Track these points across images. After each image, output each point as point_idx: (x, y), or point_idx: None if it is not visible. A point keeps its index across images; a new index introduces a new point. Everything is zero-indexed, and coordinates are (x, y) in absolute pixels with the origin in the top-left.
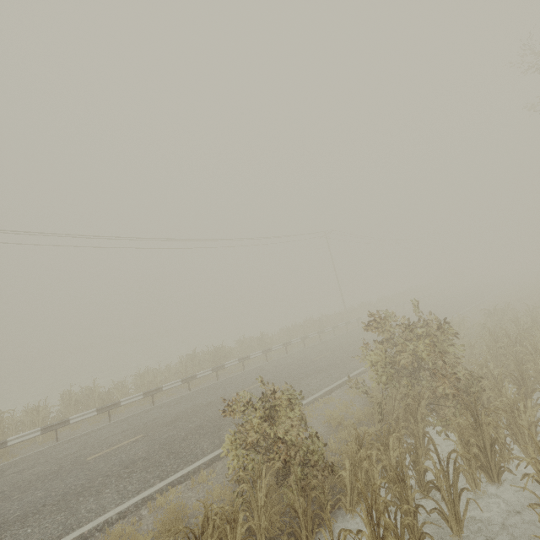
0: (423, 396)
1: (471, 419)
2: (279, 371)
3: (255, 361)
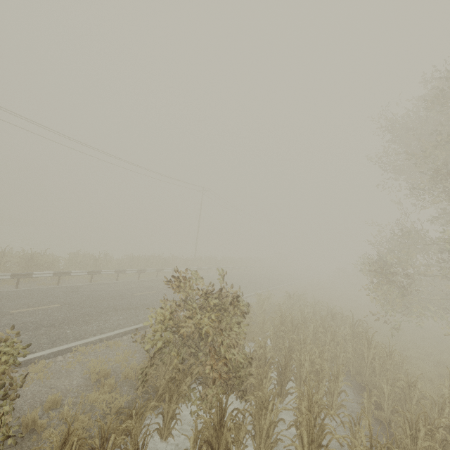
0: (192, 371)
1: (216, 418)
2: (90, 297)
3: (79, 279)
